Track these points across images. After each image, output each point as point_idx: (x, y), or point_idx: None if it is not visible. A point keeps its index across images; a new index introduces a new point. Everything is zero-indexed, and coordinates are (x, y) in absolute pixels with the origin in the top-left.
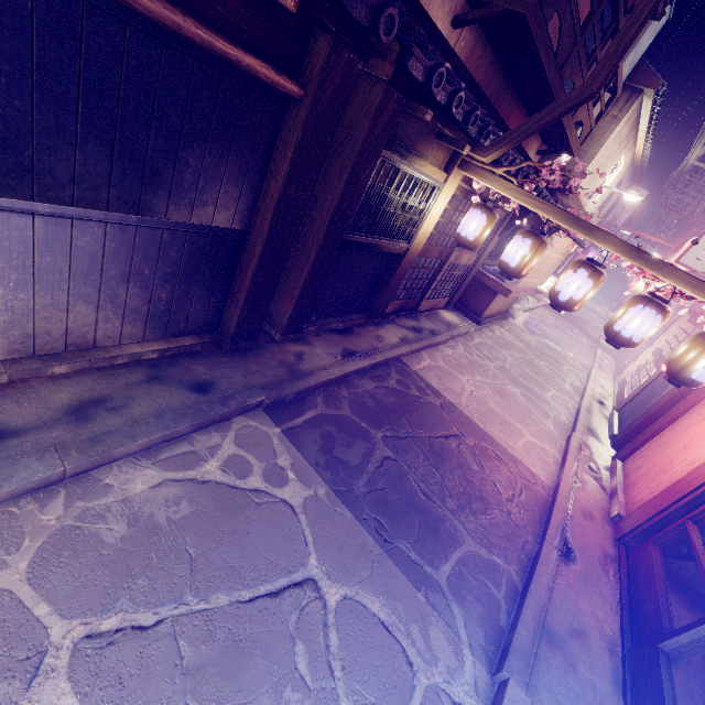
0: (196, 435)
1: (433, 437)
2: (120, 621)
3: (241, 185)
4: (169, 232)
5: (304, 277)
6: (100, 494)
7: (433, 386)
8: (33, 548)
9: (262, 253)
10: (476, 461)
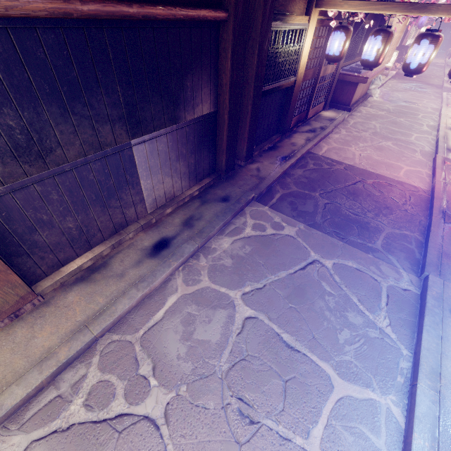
0: (234, 220)
1: (347, 186)
2: (251, 288)
3: (209, 86)
4: (187, 127)
5: (248, 124)
6: (214, 251)
7: (335, 159)
8: (205, 273)
9: (228, 119)
10: (377, 190)
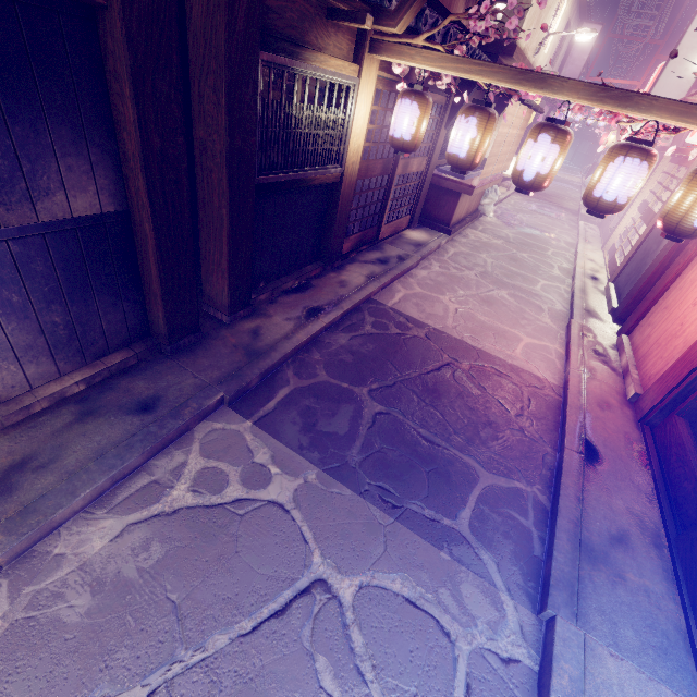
0: (154, 461)
1: (424, 374)
2: None
3: (87, 153)
4: (17, 243)
5: (226, 243)
6: (51, 569)
7: (413, 317)
8: None
9: (156, 232)
10: (475, 384)
